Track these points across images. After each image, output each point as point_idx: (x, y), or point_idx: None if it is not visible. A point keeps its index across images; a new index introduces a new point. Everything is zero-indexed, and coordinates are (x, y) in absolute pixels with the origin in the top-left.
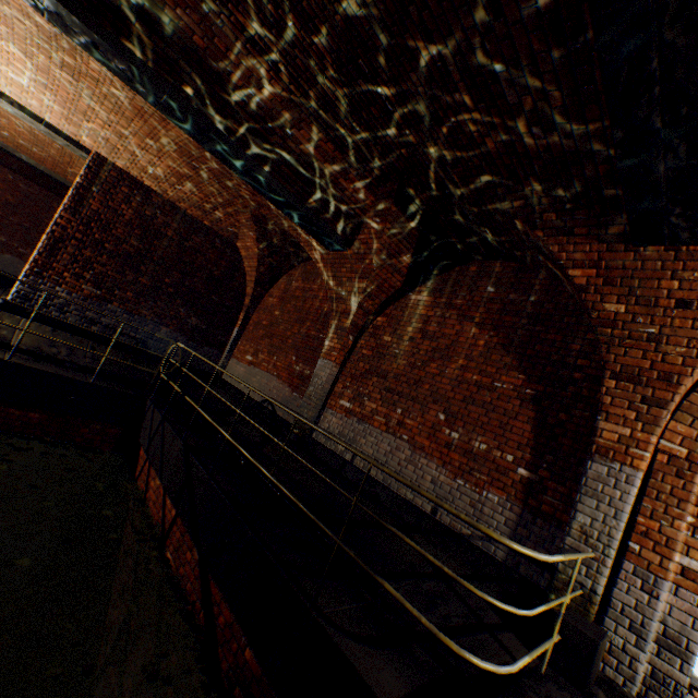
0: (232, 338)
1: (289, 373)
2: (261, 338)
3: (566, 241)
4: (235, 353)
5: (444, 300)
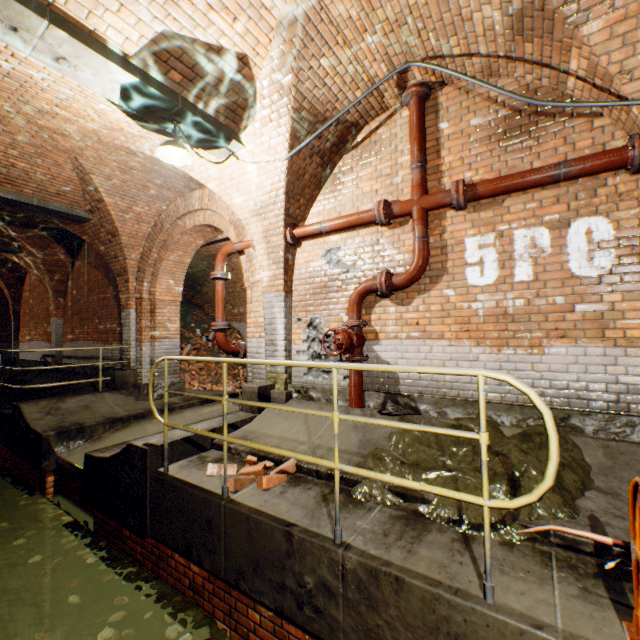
0: (13, 330)
1: (47, 335)
2: (30, 322)
3: (72, 227)
4: (21, 340)
5: (87, 261)
